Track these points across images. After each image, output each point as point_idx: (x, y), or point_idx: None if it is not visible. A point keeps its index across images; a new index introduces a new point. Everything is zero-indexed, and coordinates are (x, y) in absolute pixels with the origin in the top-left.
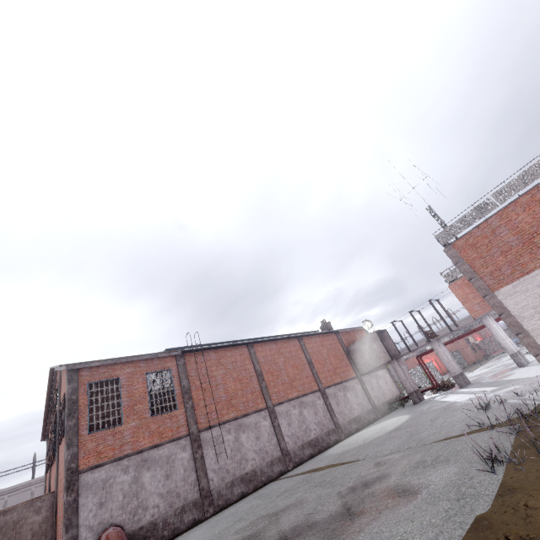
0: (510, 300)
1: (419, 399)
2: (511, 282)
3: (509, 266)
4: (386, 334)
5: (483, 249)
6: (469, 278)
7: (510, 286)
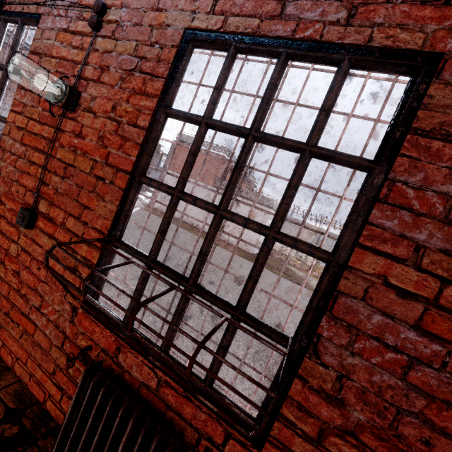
0: (166, 176)
1: (143, 190)
2: (173, 171)
3: (178, 166)
4: (160, 156)
5: (180, 153)
6: (167, 158)
7: (171, 172)
